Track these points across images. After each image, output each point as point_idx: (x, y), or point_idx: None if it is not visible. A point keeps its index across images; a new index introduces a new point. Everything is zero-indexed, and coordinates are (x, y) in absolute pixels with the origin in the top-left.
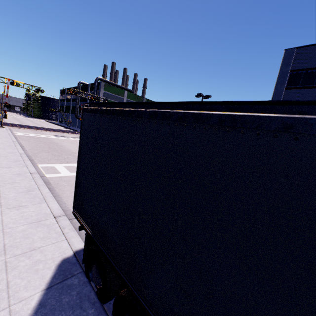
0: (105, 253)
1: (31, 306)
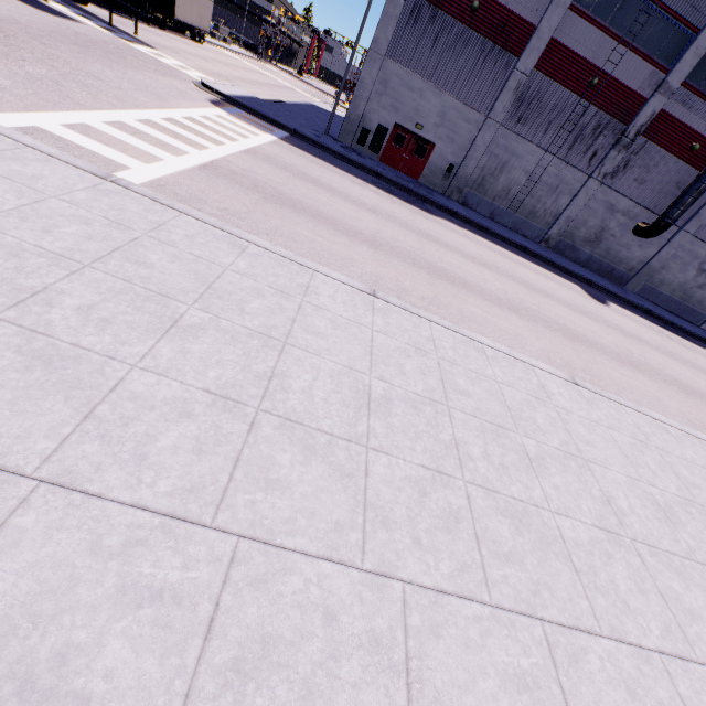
0: None
1: None
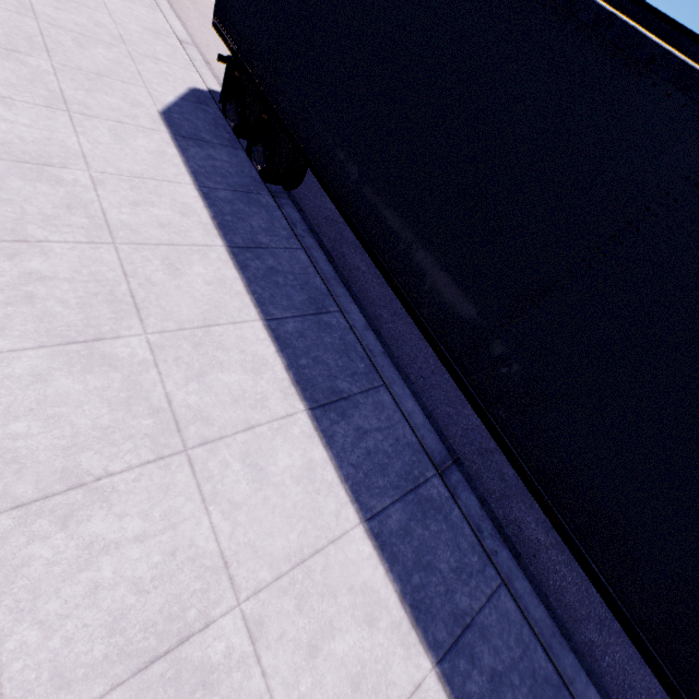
0: (250, 71)
1: (168, 101)
